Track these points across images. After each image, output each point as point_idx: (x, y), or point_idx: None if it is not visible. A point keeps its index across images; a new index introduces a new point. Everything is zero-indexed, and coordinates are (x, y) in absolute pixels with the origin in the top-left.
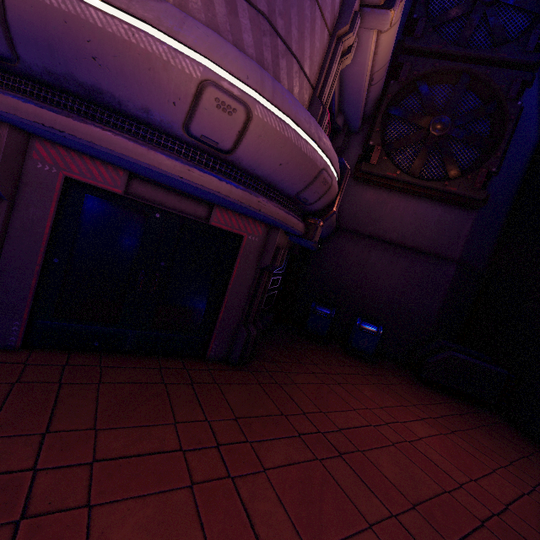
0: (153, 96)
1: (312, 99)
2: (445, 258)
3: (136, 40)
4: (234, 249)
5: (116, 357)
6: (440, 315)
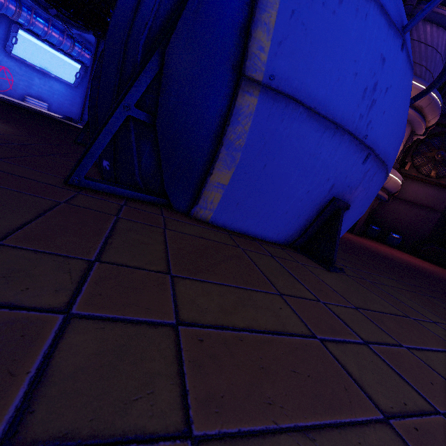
0: None
1: (395, 163)
2: (435, 210)
3: None
4: None
5: None
6: (430, 234)
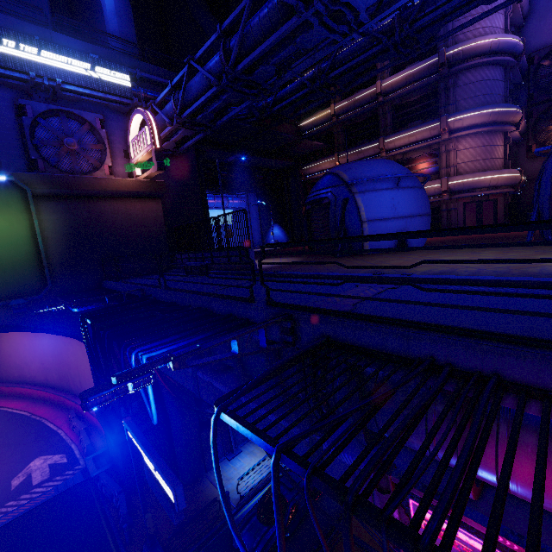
0: (483, 185)
1: (504, 161)
2: None
3: (481, 180)
4: (495, 202)
5: None
6: None
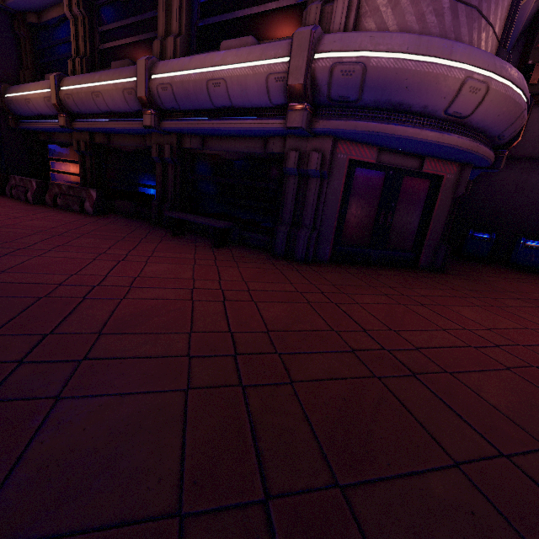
0: (433, 98)
1: (498, 52)
2: None
3: (431, 70)
4: (435, 187)
5: (371, 266)
6: None
